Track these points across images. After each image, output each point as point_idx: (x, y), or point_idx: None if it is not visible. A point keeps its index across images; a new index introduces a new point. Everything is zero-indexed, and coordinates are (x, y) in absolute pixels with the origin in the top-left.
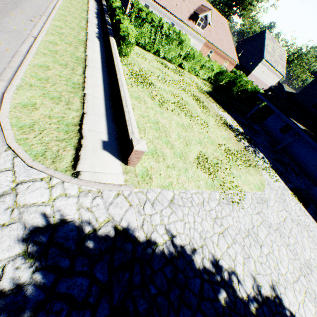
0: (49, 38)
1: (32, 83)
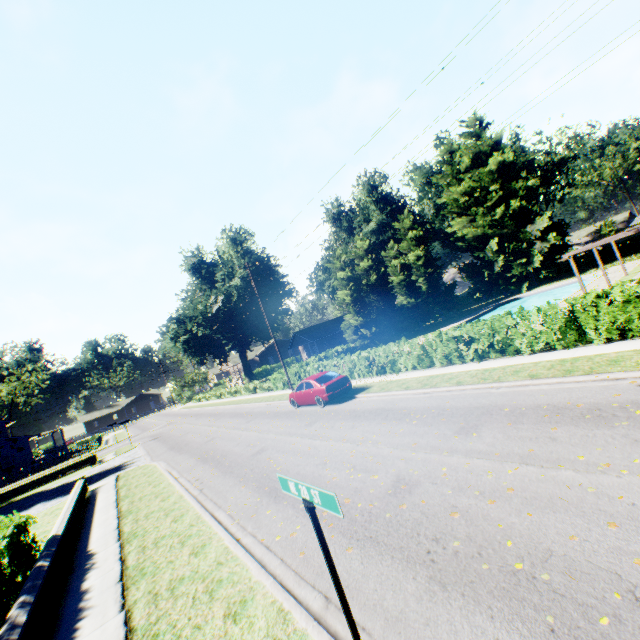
0: (165, 483)
1: (152, 469)
